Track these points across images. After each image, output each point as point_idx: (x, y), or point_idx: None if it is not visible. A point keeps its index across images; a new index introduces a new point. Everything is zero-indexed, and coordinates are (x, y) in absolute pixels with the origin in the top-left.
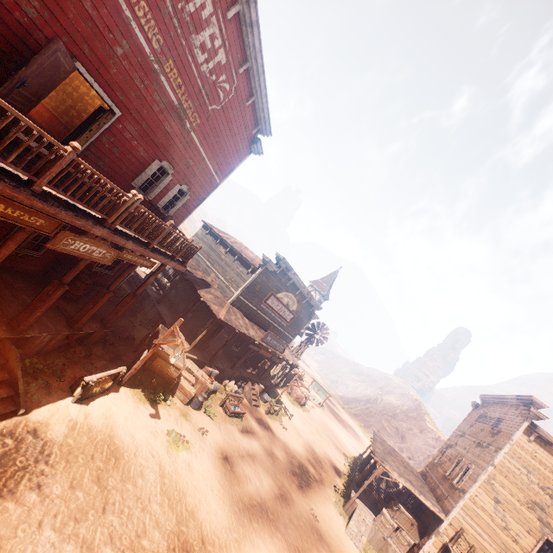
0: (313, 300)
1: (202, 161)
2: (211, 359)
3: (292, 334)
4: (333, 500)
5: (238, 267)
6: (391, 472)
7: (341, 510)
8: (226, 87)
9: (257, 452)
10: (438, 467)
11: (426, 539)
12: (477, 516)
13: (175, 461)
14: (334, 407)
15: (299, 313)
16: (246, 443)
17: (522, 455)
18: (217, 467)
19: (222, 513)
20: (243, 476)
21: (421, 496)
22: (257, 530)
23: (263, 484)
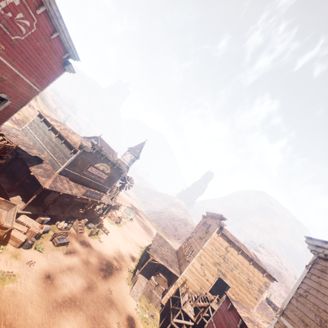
0: (121, 166)
1: (17, 76)
2: (44, 211)
3: (109, 186)
4: (126, 277)
5: (64, 148)
6: (157, 258)
7: (130, 281)
8: (26, 23)
9: (76, 264)
10: (183, 248)
11: (170, 287)
12: (193, 272)
13: (0, 293)
14: (141, 218)
15: (112, 174)
16: (68, 261)
17: (214, 243)
18: (39, 285)
19: (37, 315)
20: (60, 284)
21: (170, 268)
22: (64, 316)
23: (76, 284)
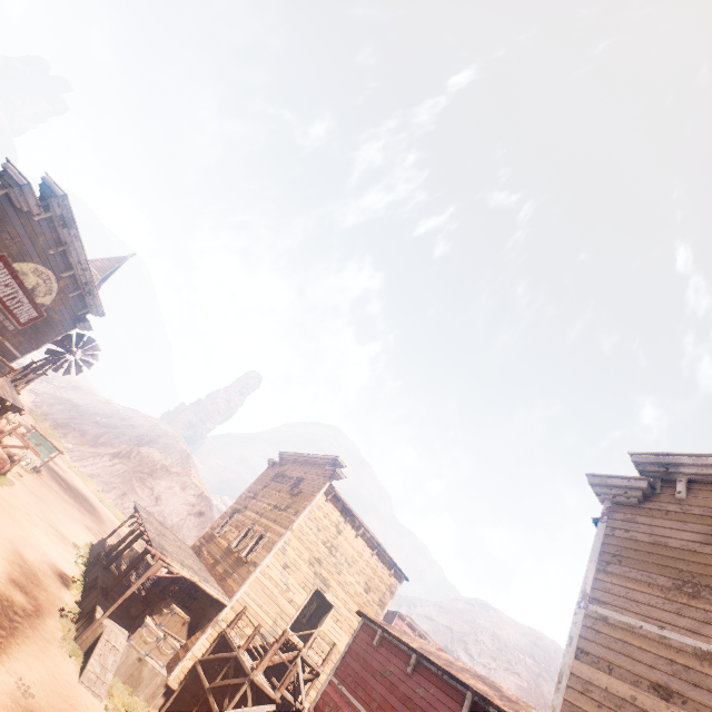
0: (94, 296)
1: None
2: None
3: (22, 349)
4: (58, 637)
5: None
6: (174, 565)
7: (74, 646)
8: None
9: None
10: (220, 537)
11: (199, 635)
12: (263, 588)
13: None
14: (58, 468)
15: (54, 312)
16: None
17: (318, 515)
18: None
19: None
20: None
21: (207, 585)
22: None
23: None
